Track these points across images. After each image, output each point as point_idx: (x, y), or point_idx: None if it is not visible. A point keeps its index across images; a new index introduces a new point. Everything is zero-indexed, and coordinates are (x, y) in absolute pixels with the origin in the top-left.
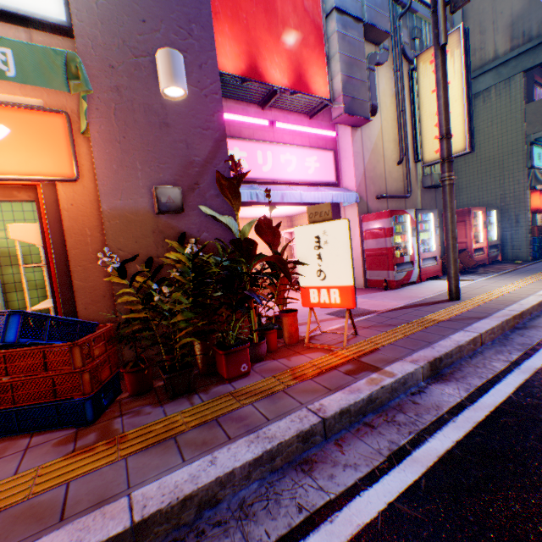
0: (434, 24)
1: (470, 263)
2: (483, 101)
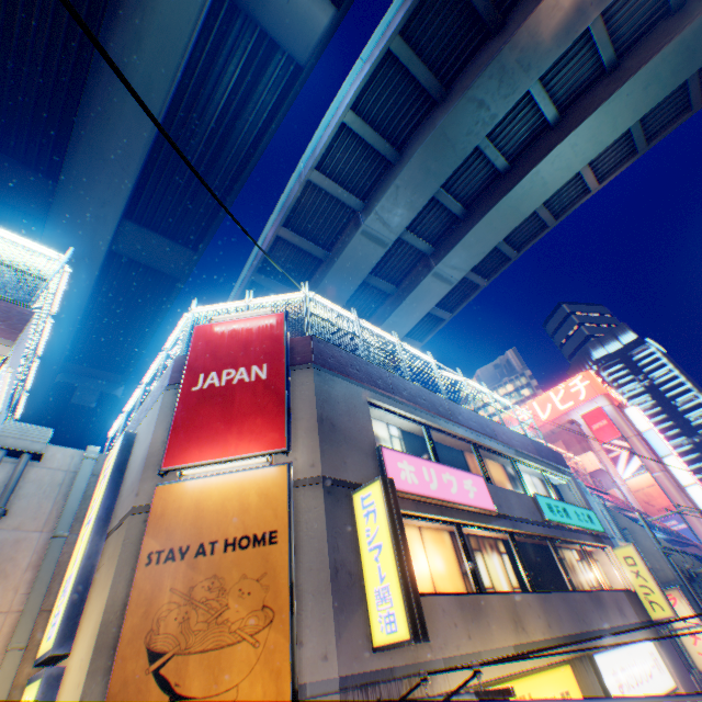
0: None
1: None
2: None
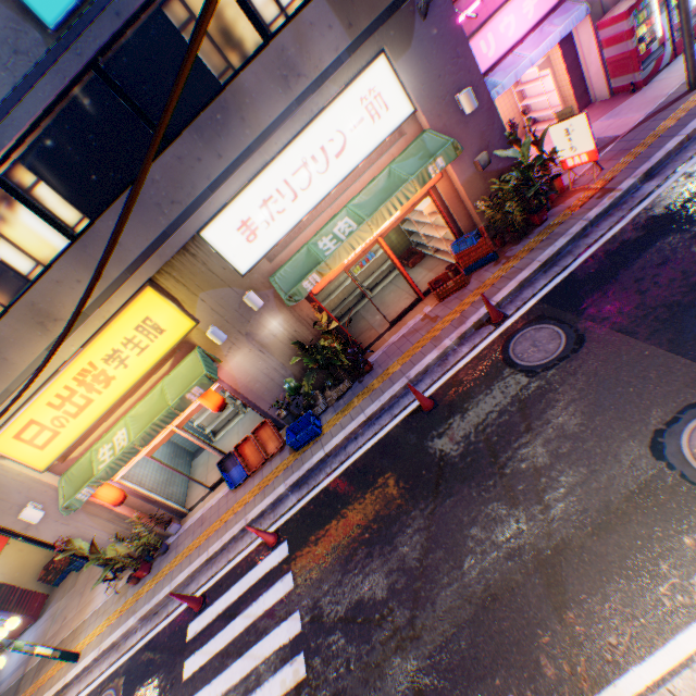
0: None
1: None
2: None
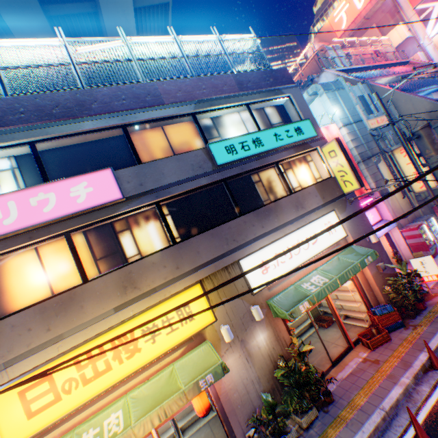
0: (416, 171)
1: None
2: None
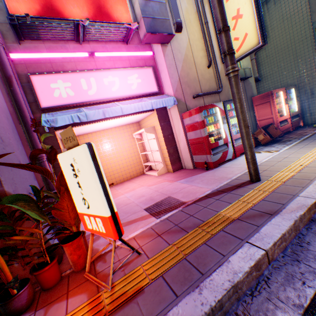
0: None
1: (277, 134)
2: (274, 3)
